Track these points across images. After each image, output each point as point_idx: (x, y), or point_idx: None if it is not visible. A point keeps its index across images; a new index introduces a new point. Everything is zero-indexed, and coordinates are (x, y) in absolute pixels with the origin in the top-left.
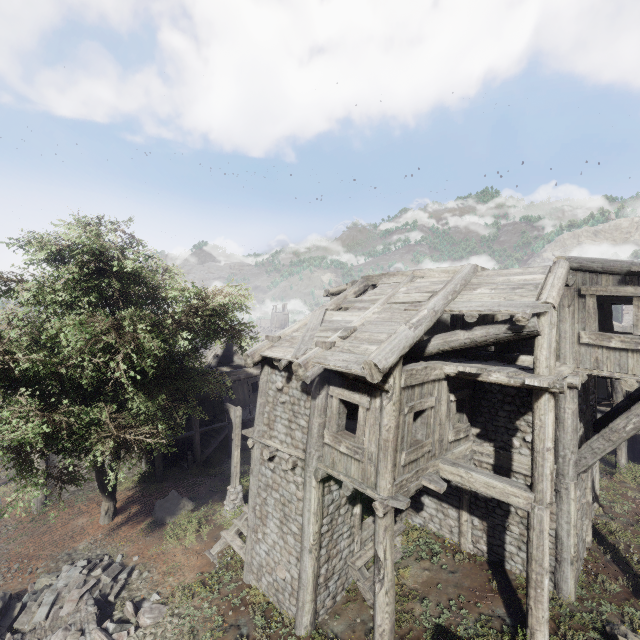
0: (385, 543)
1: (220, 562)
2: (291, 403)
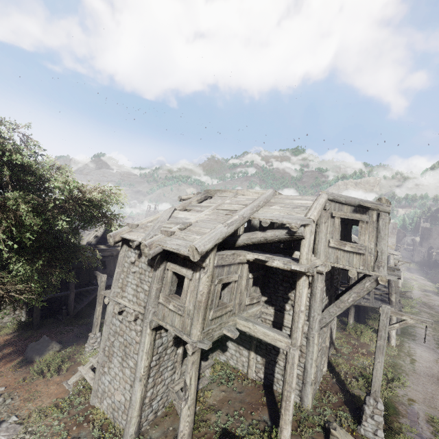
0: (191, 373)
1: (74, 390)
2: (139, 273)
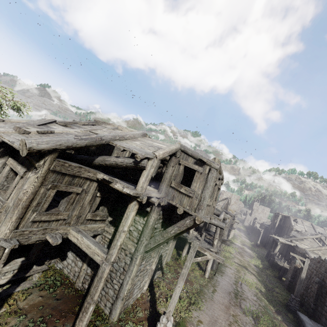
0: None
1: None
2: None
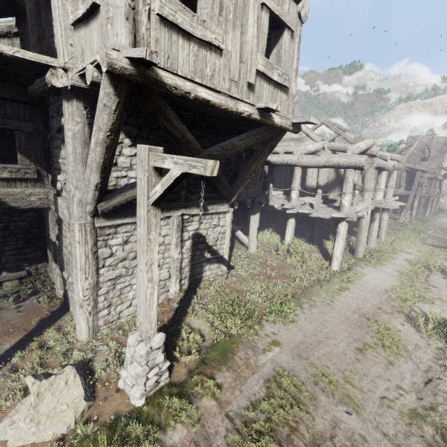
0: None
1: None
2: None
